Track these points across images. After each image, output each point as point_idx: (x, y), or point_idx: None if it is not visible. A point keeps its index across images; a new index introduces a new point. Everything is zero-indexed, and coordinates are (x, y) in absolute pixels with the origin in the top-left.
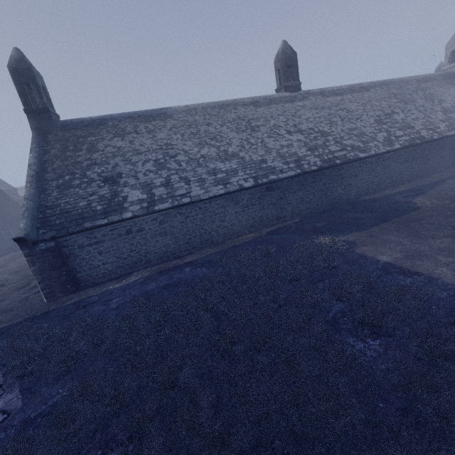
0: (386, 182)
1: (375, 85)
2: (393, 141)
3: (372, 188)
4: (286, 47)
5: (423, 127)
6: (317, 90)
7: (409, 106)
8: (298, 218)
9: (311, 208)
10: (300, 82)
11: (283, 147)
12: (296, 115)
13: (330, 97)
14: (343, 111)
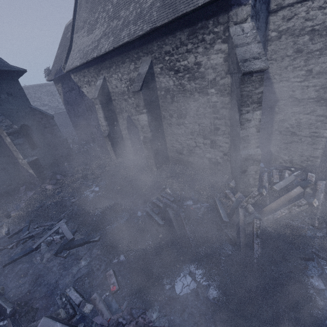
0: None
1: None
2: None
3: None
4: None
5: None
6: None
7: None
8: None
9: None
10: None
11: None
12: None
13: None
14: None
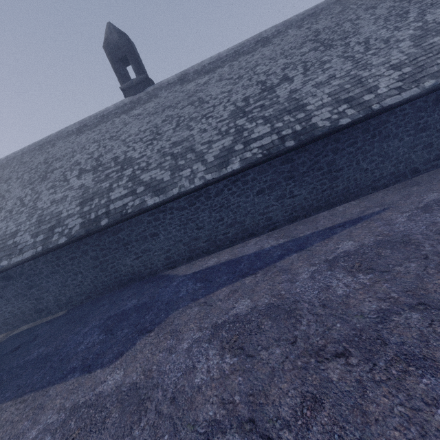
0: (230, 232)
1: (288, 26)
2: (234, 154)
3: (200, 247)
4: (111, 32)
5: (329, 100)
6: (175, 77)
7: (330, 51)
8: (69, 308)
9: (86, 293)
10: (144, 74)
11: (52, 204)
12: (115, 136)
13: (194, 80)
14: (192, 105)
